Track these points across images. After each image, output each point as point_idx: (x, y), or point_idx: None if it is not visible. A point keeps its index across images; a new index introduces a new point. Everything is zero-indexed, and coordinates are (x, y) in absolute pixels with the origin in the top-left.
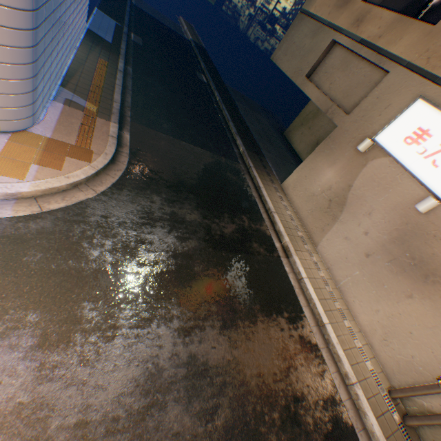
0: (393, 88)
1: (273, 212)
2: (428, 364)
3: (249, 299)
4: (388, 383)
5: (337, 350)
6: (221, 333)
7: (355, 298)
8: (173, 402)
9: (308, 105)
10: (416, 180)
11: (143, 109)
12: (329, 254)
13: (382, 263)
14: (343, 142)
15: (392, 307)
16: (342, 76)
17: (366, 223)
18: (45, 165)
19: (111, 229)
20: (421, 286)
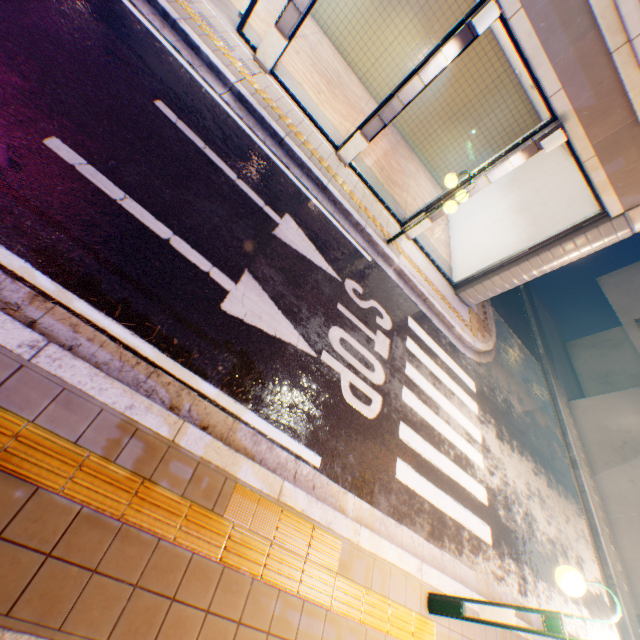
0: None
1: (565, 424)
2: None
3: (555, 479)
4: (636, 611)
5: (605, 556)
6: (546, 487)
7: (624, 533)
8: (535, 503)
9: (609, 330)
10: None
11: None
12: (606, 487)
13: None
14: None
15: None
16: None
17: None
18: (480, 333)
19: (499, 387)
20: None
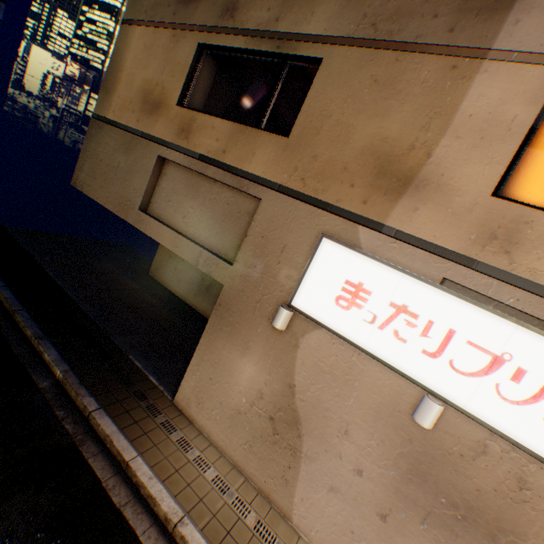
0: (278, 221)
1: (180, 521)
2: None
3: None
4: None
5: None
6: None
7: None
8: None
9: None
10: (388, 366)
11: None
12: (321, 529)
13: (415, 526)
14: (246, 310)
15: None
16: (196, 204)
17: (351, 451)
18: None
19: None
20: None
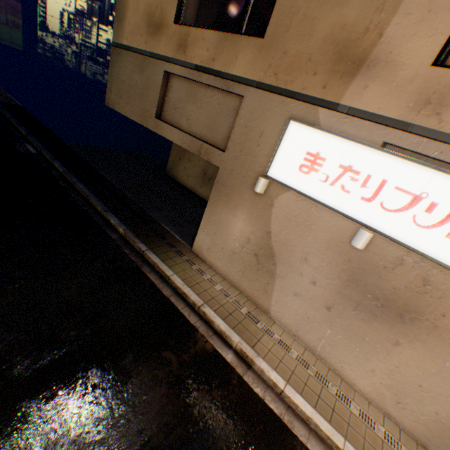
0: (256, 113)
1: (202, 305)
2: None
3: None
4: None
5: None
6: None
7: (342, 361)
8: None
9: None
10: (336, 211)
11: None
12: (288, 318)
13: (349, 313)
14: (236, 184)
15: (386, 361)
16: (195, 108)
17: (308, 271)
18: None
19: None
20: (402, 328)
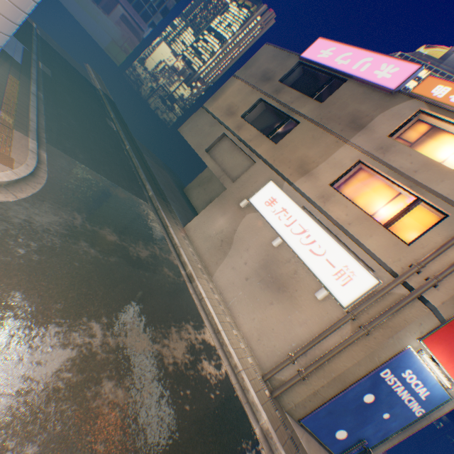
0: (258, 172)
1: (180, 247)
2: (283, 347)
3: (164, 308)
4: (262, 372)
5: (229, 348)
6: (143, 330)
7: (240, 312)
8: (108, 379)
9: (204, 171)
10: (272, 227)
11: (59, 136)
12: (222, 282)
13: (256, 283)
14: (231, 200)
15: (262, 313)
16: (230, 157)
17: (246, 256)
18: None
19: (36, 233)
20: (277, 295)
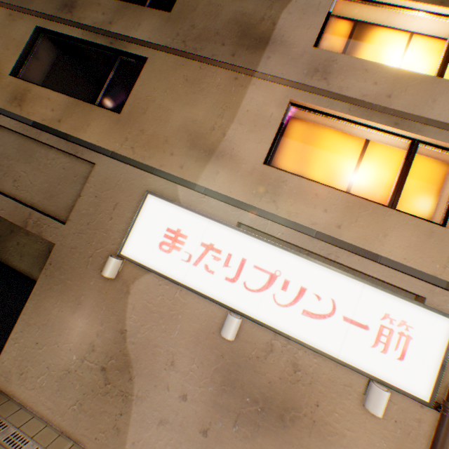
0: (111, 182)
1: None
2: None
3: None
4: None
5: None
6: None
7: None
8: None
9: None
10: (202, 295)
11: None
12: None
13: (230, 431)
14: (79, 266)
15: None
16: (30, 168)
17: (177, 379)
18: None
19: None
20: (286, 435)
